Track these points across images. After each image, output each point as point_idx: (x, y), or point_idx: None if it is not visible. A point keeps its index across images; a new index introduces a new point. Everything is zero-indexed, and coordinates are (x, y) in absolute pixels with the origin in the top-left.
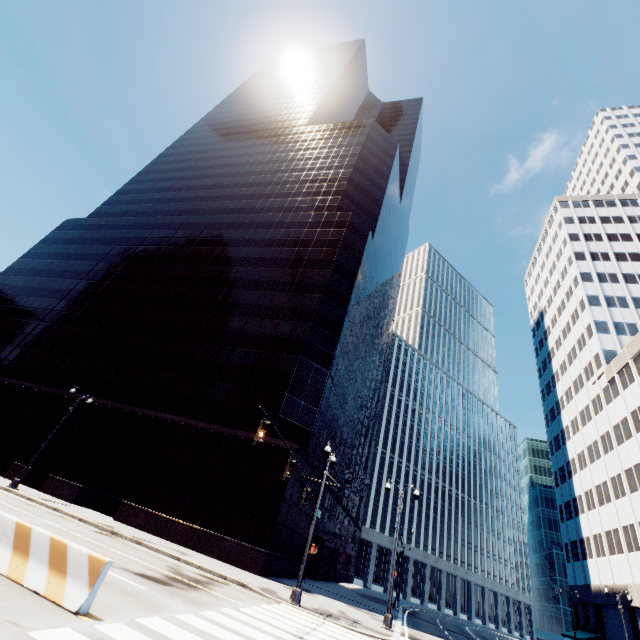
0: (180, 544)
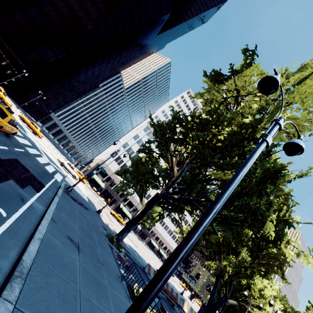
0: None
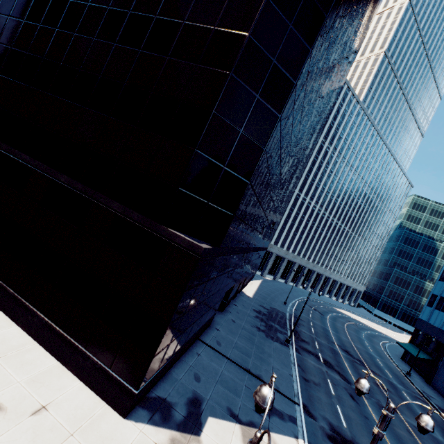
0: (35, 340)
